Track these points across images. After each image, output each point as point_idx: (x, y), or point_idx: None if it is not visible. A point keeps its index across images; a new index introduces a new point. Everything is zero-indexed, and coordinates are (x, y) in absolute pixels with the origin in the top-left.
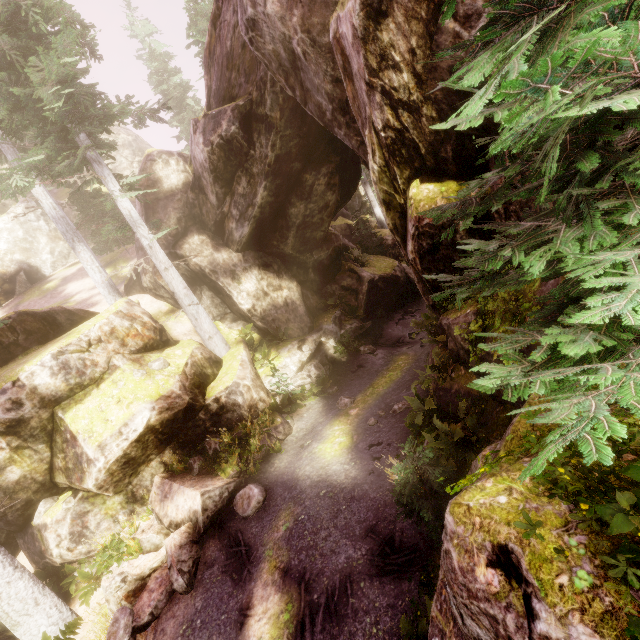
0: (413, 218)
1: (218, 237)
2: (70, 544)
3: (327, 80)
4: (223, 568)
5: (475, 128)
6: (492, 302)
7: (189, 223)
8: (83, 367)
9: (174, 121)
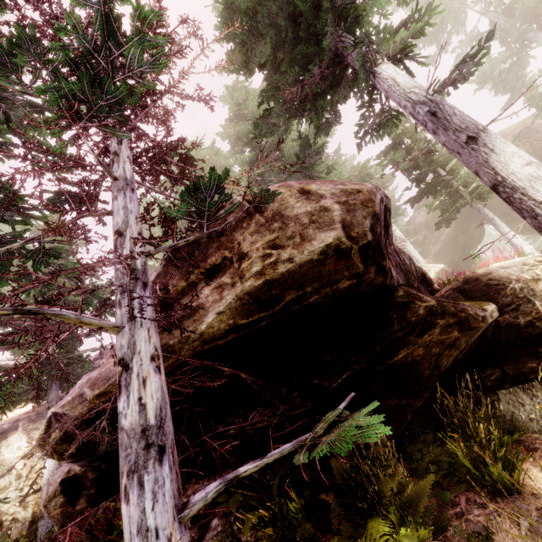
0: None
1: None
2: None
3: None
4: None
5: None
6: None
7: None
8: None
9: None
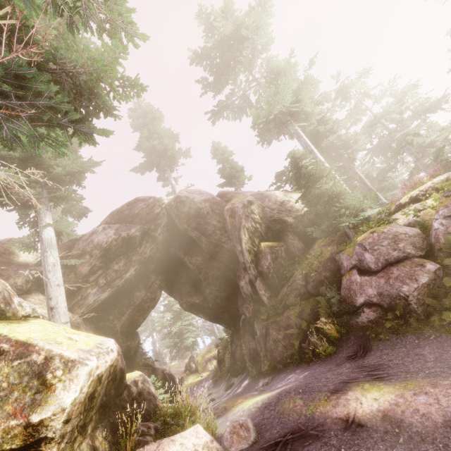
0: (269, 247)
1: None
2: None
3: (215, 221)
4: None
5: (279, 228)
6: (306, 261)
7: (33, 287)
8: (8, 299)
9: None
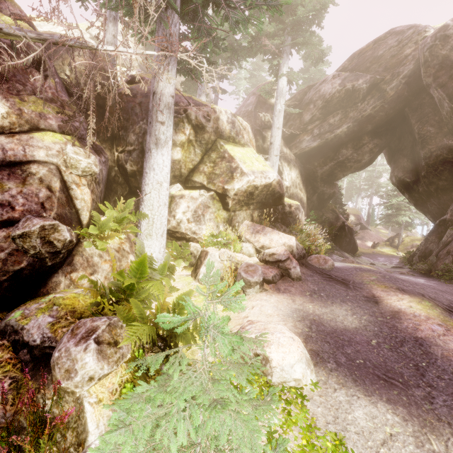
0: None
1: (285, 142)
2: (191, 217)
3: None
4: (324, 280)
5: None
6: None
7: None
8: (238, 132)
9: (249, 90)
